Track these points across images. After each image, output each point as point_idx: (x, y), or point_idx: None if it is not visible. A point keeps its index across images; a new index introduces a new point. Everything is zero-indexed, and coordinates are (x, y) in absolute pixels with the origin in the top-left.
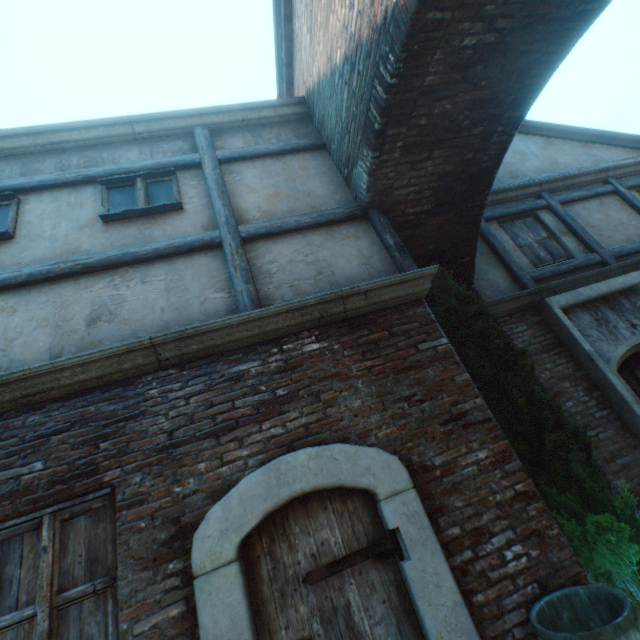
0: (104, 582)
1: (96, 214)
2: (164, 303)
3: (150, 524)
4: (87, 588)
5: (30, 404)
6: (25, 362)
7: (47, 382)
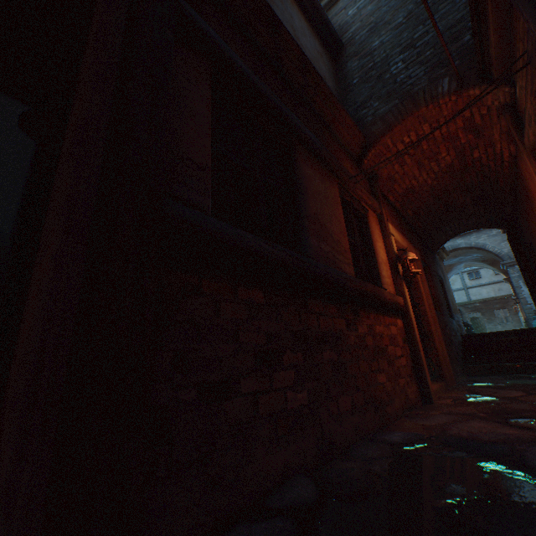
0: (508, 316)
1: (492, 273)
2: (508, 288)
3: (512, 312)
4: (506, 316)
5: (493, 299)
6: (491, 295)
7: (496, 298)
